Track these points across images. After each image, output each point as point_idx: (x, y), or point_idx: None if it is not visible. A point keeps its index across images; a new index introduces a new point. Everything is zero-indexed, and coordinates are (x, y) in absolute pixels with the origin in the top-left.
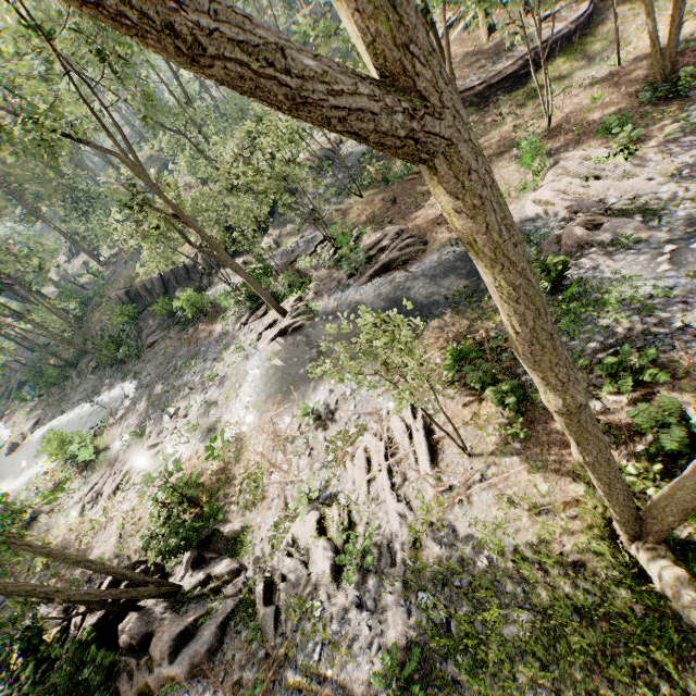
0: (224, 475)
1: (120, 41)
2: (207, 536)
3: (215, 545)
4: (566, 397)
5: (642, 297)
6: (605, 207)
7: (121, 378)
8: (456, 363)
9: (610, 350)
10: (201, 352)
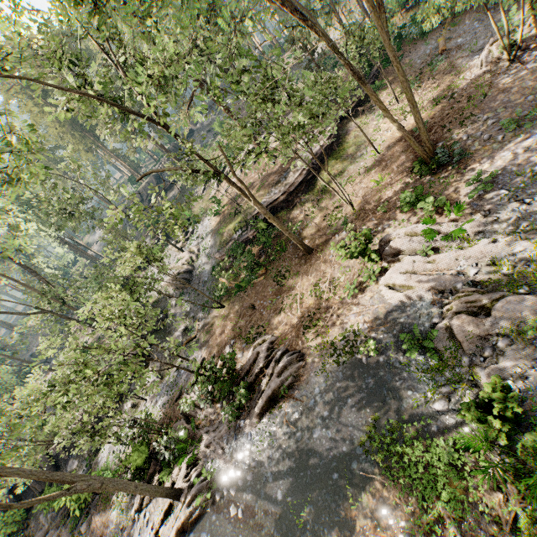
0: None
1: None
2: None
3: None
4: None
5: None
6: (469, 279)
7: None
8: None
9: None
10: None
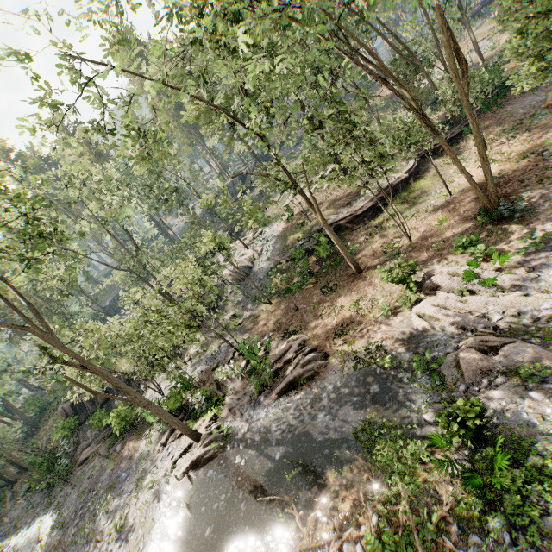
0: None
1: (42, 243)
2: None
3: None
4: None
5: None
6: (491, 323)
7: (44, 508)
8: None
9: None
10: (120, 480)
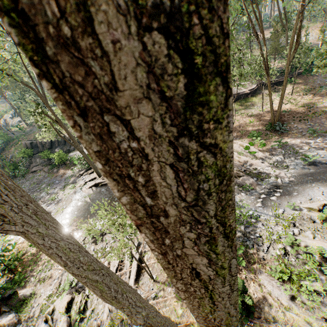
0: (36, 257)
1: None
2: (9, 295)
3: (12, 301)
4: (133, 319)
5: (247, 216)
6: (244, 168)
7: None
8: None
9: None
10: (55, 183)
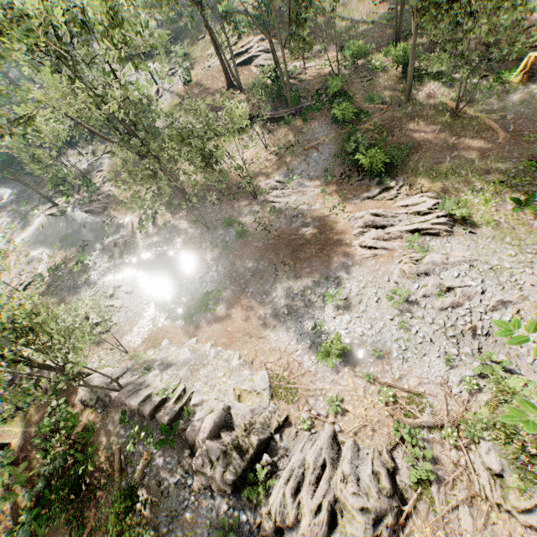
0: None
1: None
2: None
3: None
4: None
5: (90, 278)
6: (131, 239)
7: (8, 185)
8: (54, 268)
9: (68, 288)
10: (33, 198)
